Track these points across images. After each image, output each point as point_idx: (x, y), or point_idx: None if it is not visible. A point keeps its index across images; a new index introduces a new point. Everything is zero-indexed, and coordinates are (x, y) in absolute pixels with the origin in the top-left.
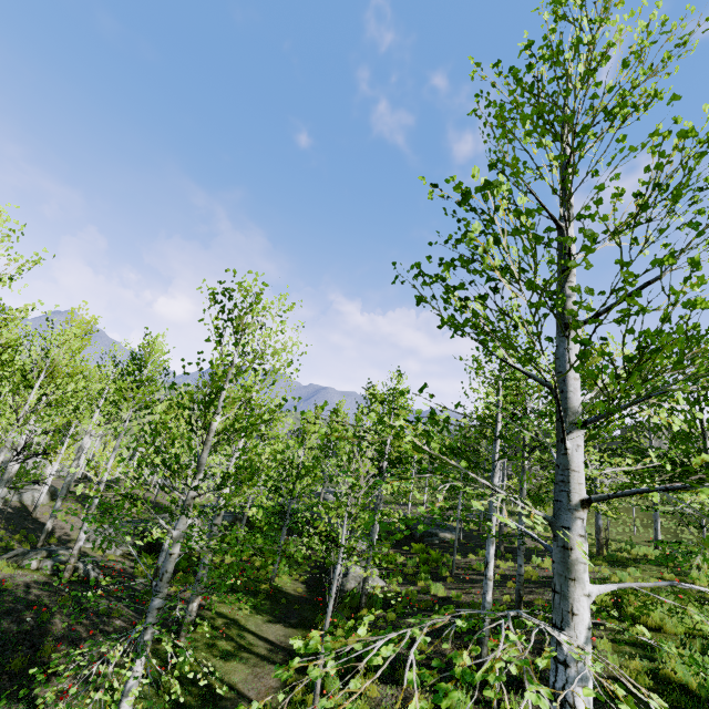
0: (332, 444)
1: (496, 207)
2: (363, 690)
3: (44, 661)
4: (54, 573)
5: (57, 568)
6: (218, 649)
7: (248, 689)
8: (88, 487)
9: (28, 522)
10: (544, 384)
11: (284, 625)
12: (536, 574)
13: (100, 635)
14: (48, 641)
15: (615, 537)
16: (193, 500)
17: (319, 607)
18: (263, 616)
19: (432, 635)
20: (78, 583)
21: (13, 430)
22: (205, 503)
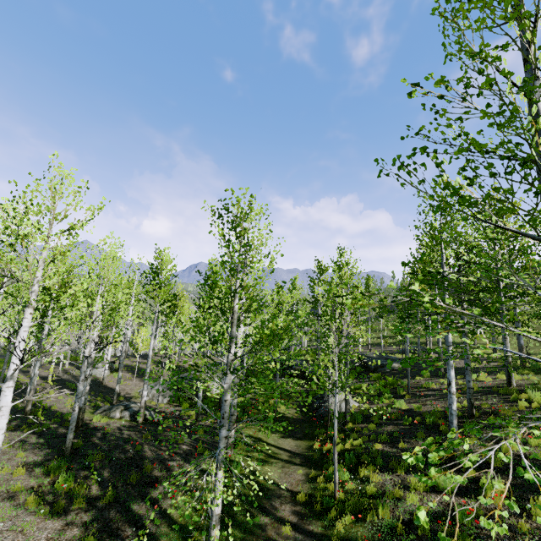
0: (294, 310)
1: (478, 93)
2: (368, 478)
3: (149, 475)
4: (132, 419)
5: (132, 416)
6: (255, 458)
7: (284, 482)
8: (131, 361)
9: (101, 388)
10: (536, 239)
11: (293, 439)
12: (476, 386)
13: (176, 456)
14: (146, 463)
15: (528, 352)
16: (232, 362)
17: (314, 424)
18: (276, 434)
19: (407, 436)
20: (148, 424)
21: (91, 329)
22: (211, 362)
